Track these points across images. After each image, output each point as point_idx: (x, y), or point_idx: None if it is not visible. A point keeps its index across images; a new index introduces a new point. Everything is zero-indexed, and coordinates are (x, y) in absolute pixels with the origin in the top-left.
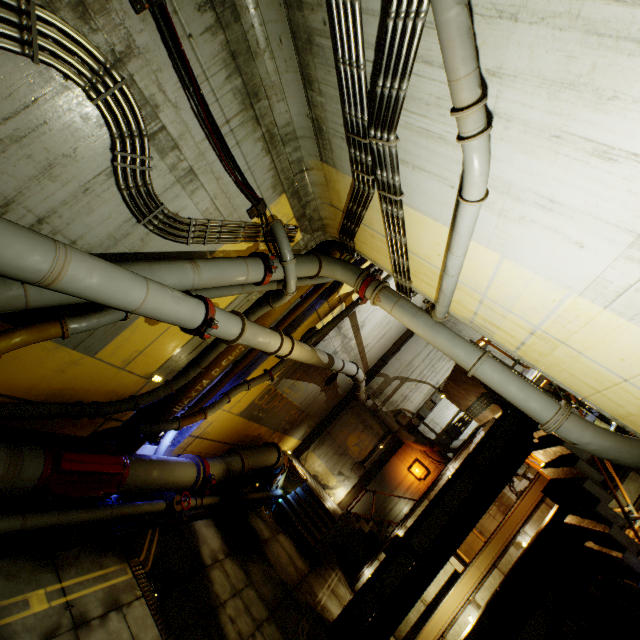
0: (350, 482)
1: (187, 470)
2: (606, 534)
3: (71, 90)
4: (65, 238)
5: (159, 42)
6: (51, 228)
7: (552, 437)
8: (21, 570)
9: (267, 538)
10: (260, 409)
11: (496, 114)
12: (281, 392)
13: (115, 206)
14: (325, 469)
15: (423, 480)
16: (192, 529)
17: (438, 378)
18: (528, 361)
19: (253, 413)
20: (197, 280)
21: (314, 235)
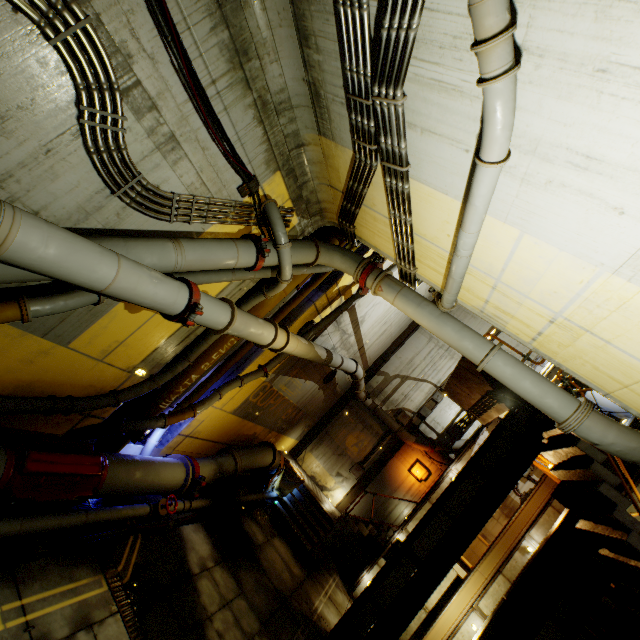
0: (349, 483)
1: (174, 471)
2: (624, 542)
3: (23, 26)
4: (25, 207)
5: None
6: (7, 194)
7: (563, 437)
8: None
9: (261, 543)
10: (255, 407)
11: (526, 49)
12: (277, 389)
13: (84, 173)
14: (323, 470)
15: (424, 481)
16: (179, 534)
17: (440, 377)
18: (544, 353)
19: (247, 411)
20: (180, 261)
21: (311, 220)
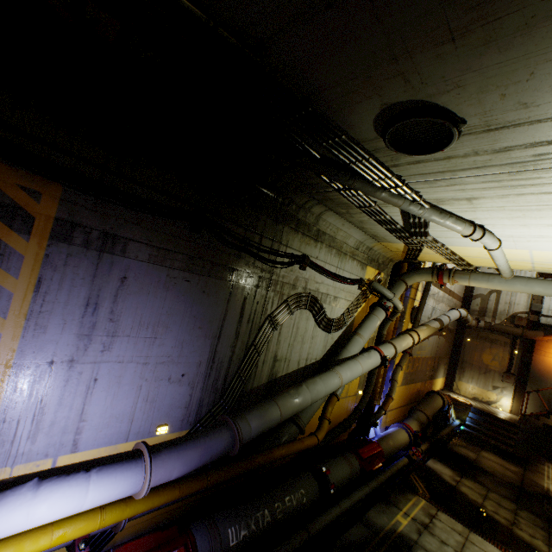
0: (508, 391)
1: (401, 434)
2: None
3: (299, 311)
4: (313, 359)
5: (311, 270)
6: (309, 360)
7: None
8: (384, 508)
9: (475, 458)
10: (410, 374)
11: (484, 224)
12: (415, 356)
13: (320, 334)
14: (479, 389)
15: None
16: (428, 468)
17: (529, 273)
18: None
19: (407, 379)
20: (364, 341)
21: (388, 267)
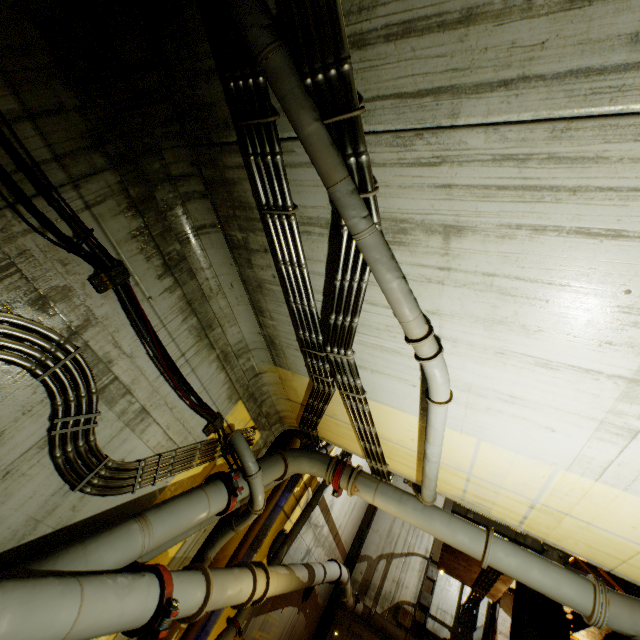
0: None
1: None
2: None
3: (12, 372)
4: None
5: (119, 309)
6: None
7: None
8: None
9: None
10: None
11: (442, 337)
12: None
13: (43, 479)
14: None
15: None
16: None
17: (425, 543)
18: (536, 534)
19: None
20: (147, 543)
21: (272, 429)
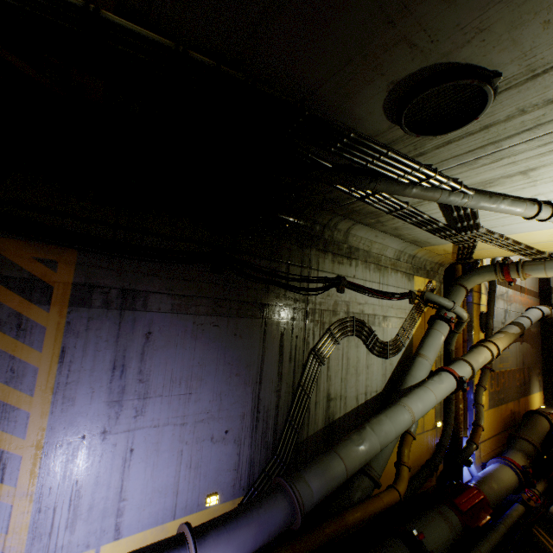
0: None
1: (505, 472)
2: None
3: (345, 339)
4: (373, 392)
5: (350, 291)
6: (368, 393)
7: None
8: None
9: None
10: (496, 393)
11: (551, 199)
12: (498, 370)
13: (376, 362)
14: None
15: None
16: None
17: None
18: None
19: (494, 400)
20: (430, 362)
21: (438, 272)
